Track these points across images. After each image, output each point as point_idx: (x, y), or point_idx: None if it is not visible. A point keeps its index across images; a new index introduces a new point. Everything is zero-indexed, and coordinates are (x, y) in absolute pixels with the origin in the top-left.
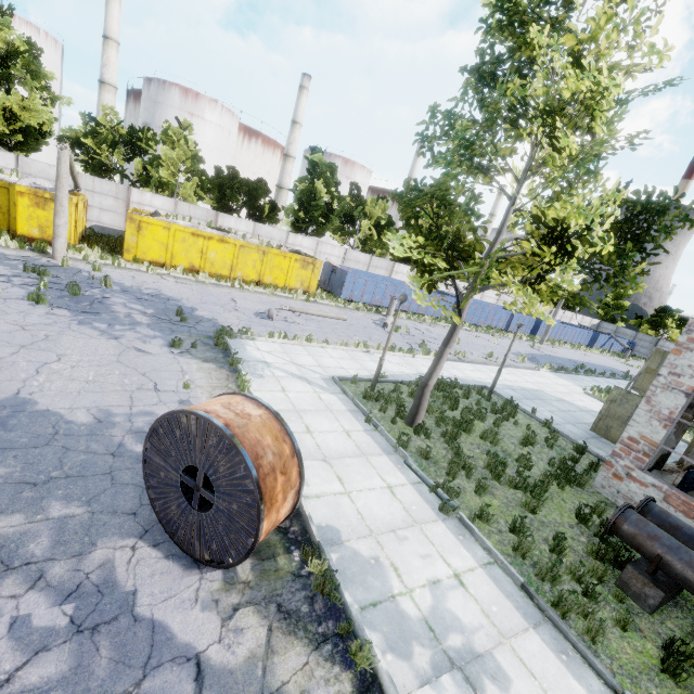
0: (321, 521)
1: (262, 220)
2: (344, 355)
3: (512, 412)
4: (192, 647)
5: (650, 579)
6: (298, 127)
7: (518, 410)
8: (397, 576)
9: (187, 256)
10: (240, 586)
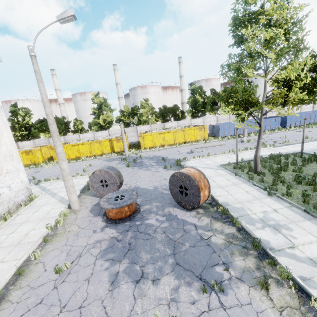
0: (221, 201)
1: (179, 119)
2: (224, 157)
3: (314, 159)
4: (192, 223)
5: None
6: (182, 77)
7: None
8: (249, 210)
9: (159, 142)
10: (200, 214)
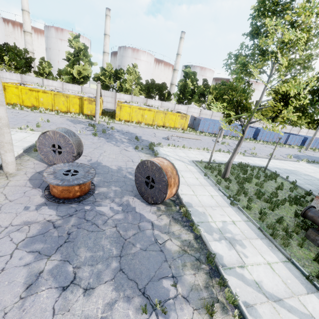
0: (186, 200)
1: (164, 100)
2: (197, 153)
3: (274, 177)
4: (150, 220)
5: (318, 233)
6: (179, 56)
7: (279, 177)
8: (210, 217)
9: (136, 117)
10: (161, 211)
